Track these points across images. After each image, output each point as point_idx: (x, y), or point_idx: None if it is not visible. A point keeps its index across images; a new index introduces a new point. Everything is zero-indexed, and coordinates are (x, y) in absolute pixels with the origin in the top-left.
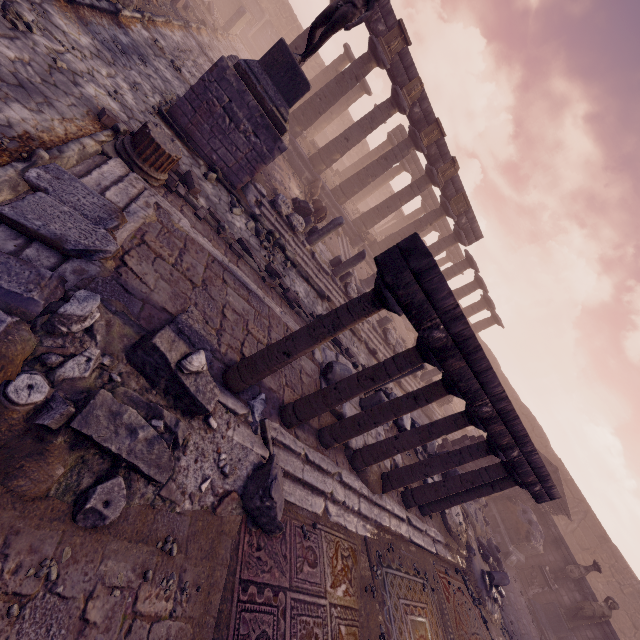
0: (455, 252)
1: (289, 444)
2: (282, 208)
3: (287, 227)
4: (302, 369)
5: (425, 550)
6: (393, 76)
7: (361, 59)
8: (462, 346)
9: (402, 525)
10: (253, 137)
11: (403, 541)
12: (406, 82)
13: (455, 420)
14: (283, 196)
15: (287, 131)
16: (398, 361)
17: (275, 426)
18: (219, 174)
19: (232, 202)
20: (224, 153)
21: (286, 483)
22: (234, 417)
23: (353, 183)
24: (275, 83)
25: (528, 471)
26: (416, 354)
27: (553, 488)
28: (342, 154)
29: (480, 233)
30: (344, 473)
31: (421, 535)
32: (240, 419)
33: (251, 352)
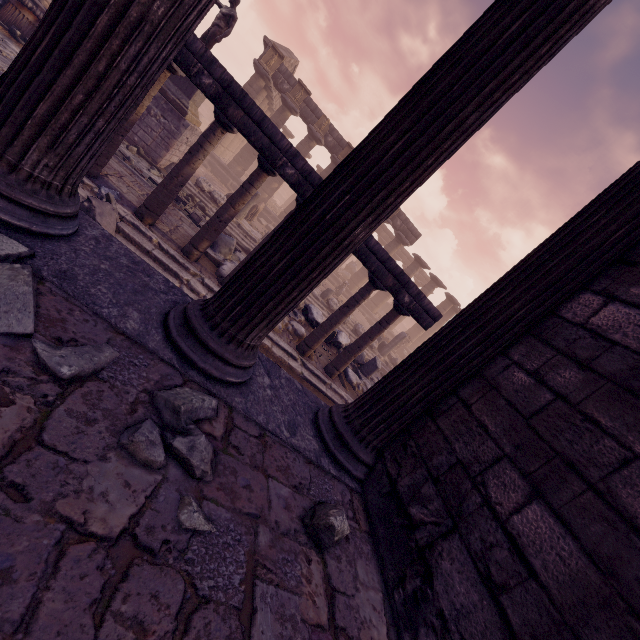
0: (421, 276)
1: (138, 225)
2: (203, 184)
3: (211, 201)
4: (182, 228)
5: (330, 400)
6: (304, 118)
7: (278, 111)
8: (231, 92)
9: (292, 361)
10: (163, 120)
11: (293, 373)
12: (316, 120)
13: (290, 213)
14: (204, 178)
15: (188, 114)
16: (204, 132)
17: (126, 211)
18: (141, 151)
19: (151, 168)
20: (143, 135)
21: (132, 247)
22: (80, 184)
23: (294, 205)
24: (175, 84)
25: (381, 268)
26: (214, 122)
27: (423, 298)
28: (279, 183)
29: (417, 232)
30: (209, 281)
31: (324, 386)
32: (87, 188)
33: (118, 183)
